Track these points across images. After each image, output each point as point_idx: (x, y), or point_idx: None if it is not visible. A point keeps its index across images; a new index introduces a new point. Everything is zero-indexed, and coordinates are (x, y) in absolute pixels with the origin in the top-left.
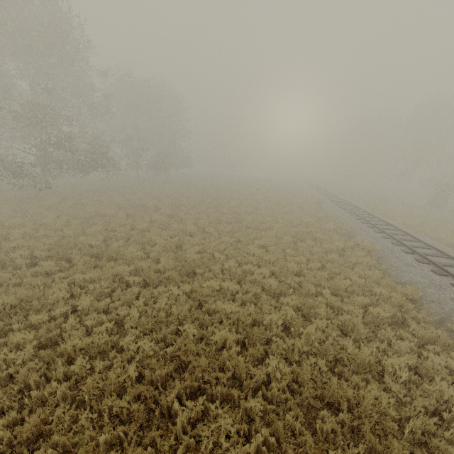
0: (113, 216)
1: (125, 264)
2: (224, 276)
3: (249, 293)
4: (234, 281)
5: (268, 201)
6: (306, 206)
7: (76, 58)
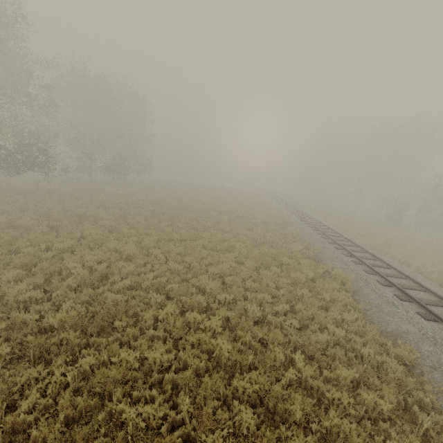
0: (31, 228)
1: (3, 314)
2: (156, 331)
3: (188, 365)
4: (168, 344)
5: (231, 214)
6: (271, 221)
7: (6, 35)
